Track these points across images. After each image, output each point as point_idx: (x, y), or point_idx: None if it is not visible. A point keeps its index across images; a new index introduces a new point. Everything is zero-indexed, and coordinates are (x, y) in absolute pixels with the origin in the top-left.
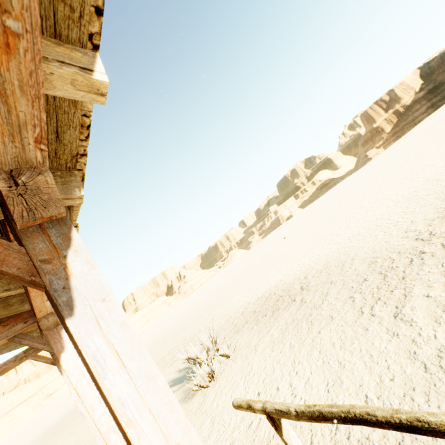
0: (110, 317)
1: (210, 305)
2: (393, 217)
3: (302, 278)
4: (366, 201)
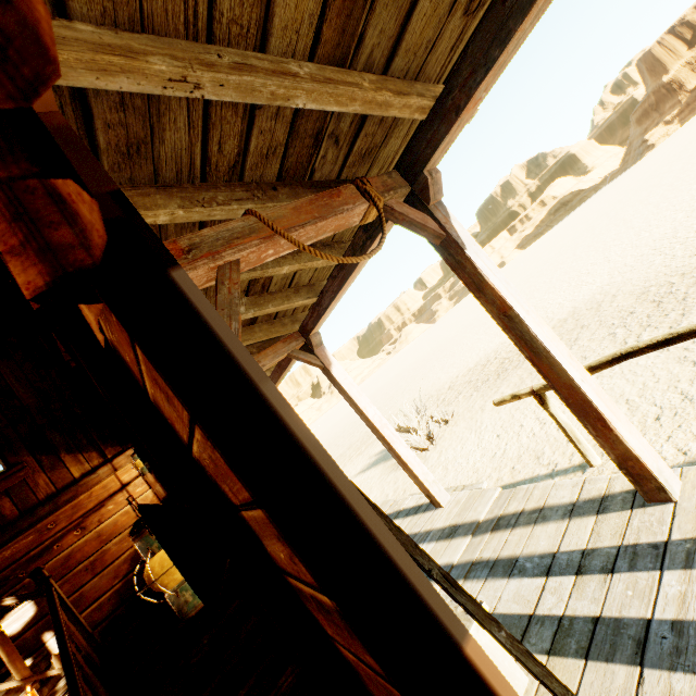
0: (480, 253)
1: (391, 395)
2: (680, 233)
3: None
4: (639, 219)
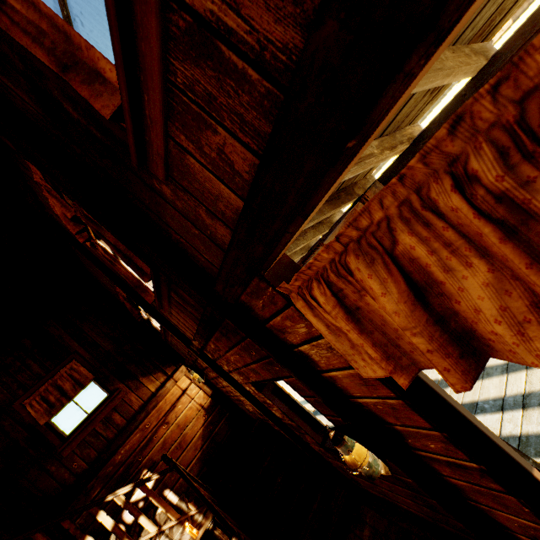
0: None
1: None
2: None
3: None
4: None
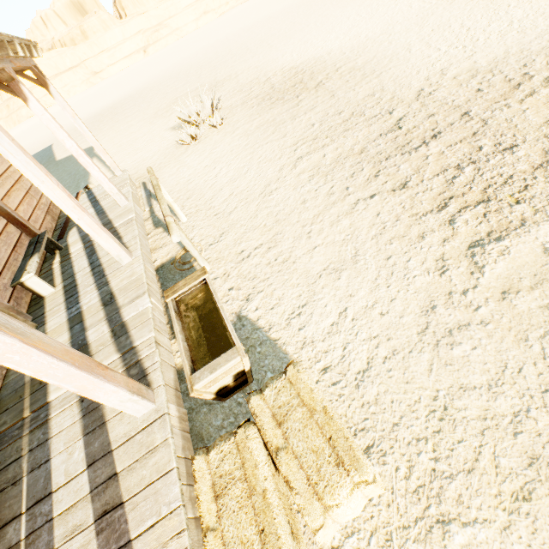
0: (3, 140)
1: (266, 38)
2: (495, 25)
3: (336, 68)
4: None
